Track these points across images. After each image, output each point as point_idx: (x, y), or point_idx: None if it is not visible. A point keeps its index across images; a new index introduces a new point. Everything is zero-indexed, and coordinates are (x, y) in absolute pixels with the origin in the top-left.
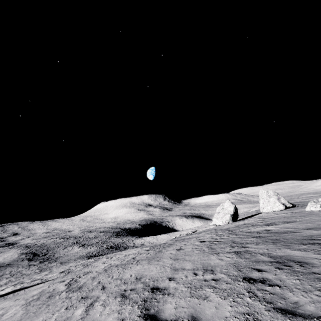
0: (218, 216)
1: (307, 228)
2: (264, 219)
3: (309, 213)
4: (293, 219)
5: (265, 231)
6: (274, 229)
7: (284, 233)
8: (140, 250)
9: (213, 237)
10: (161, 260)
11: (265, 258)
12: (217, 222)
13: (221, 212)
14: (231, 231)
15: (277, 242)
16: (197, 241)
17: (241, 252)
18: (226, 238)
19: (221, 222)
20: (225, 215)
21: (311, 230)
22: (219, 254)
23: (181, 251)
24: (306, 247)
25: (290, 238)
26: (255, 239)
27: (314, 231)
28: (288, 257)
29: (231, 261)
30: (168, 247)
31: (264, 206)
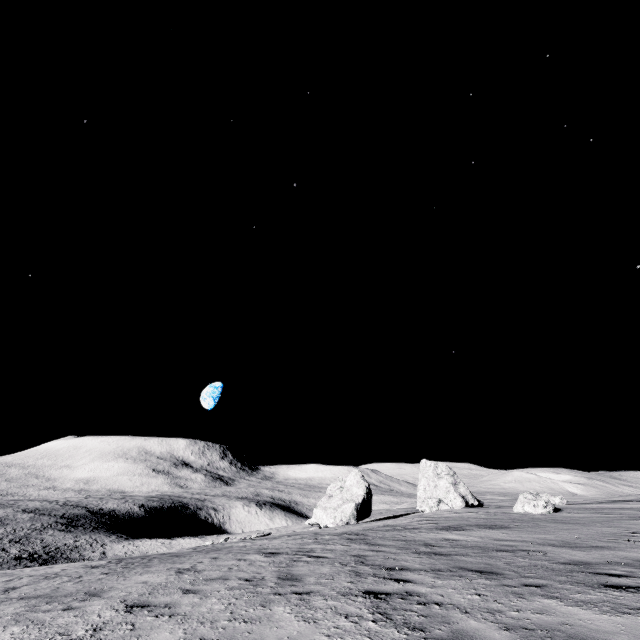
0: (329, 505)
1: (549, 543)
2: (432, 519)
3: (525, 516)
4: (501, 523)
5: (444, 543)
6: (465, 539)
7: (500, 550)
8: (78, 565)
9: (306, 546)
10: (81, 606)
11: (489, 629)
12: (324, 518)
13: (336, 496)
14: (357, 535)
15: (496, 571)
16: (257, 552)
17: (389, 595)
18: (342, 551)
19: (333, 519)
20: (345, 503)
21: (567, 549)
22: (310, 598)
23: (187, 577)
24: (604, 595)
25: (529, 566)
26: (426, 560)
27: (576, 552)
28: (575, 632)
29: (356, 636)
30: (163, 561)
31: (426, 496)
